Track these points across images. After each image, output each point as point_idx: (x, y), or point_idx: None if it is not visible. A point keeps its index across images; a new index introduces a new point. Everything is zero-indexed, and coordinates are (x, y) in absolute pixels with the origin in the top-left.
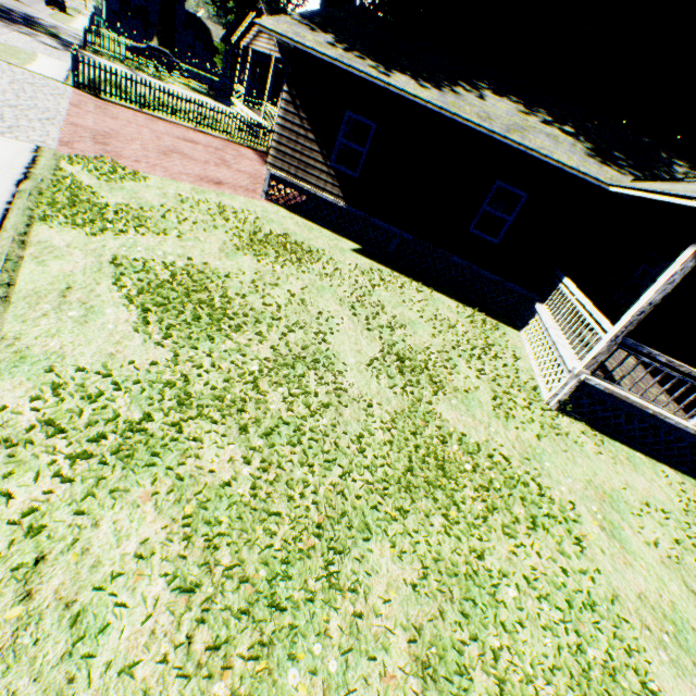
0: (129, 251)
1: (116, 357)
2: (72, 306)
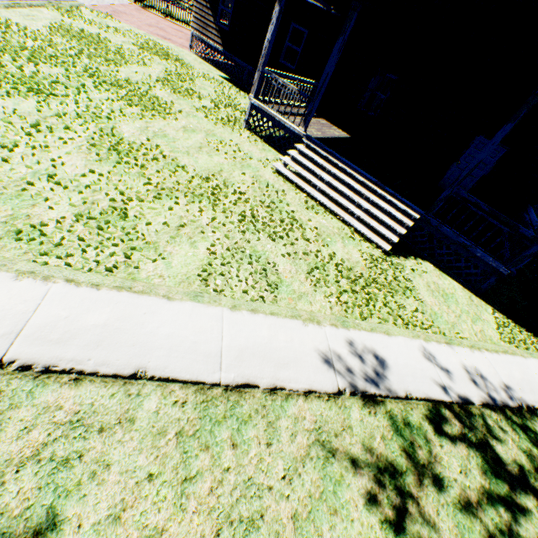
0: (74, 24)
1: (28, 26)
2: (29, 18)
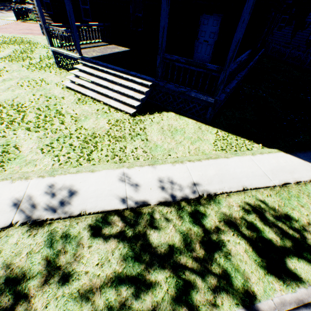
0: None
1: None
2: None
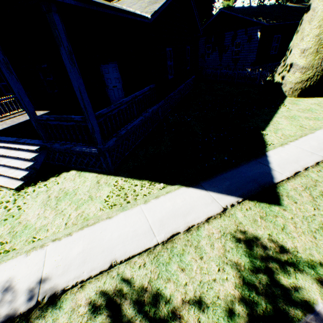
0: None
1: None
2: None
